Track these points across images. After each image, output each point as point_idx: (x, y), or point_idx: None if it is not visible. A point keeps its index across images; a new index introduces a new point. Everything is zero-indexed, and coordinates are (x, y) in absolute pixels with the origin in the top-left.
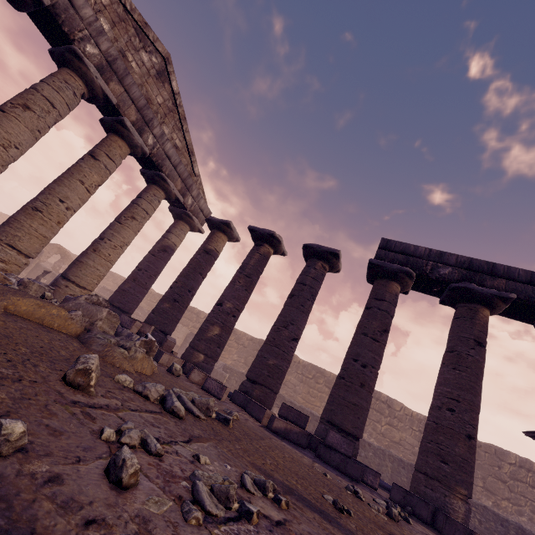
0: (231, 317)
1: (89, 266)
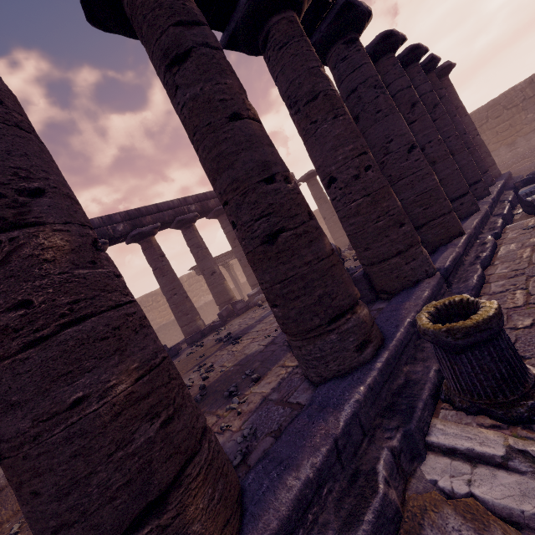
0: None
1: None
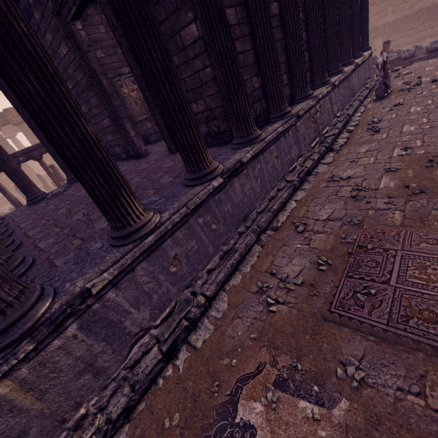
0: None
1: None
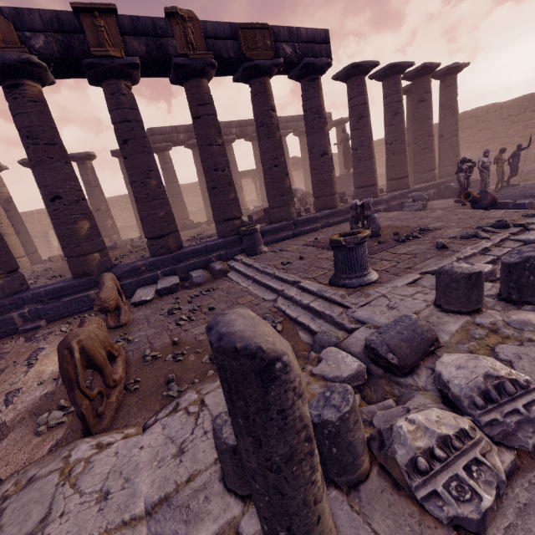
0: (109, 211)
1: (14, 245)
